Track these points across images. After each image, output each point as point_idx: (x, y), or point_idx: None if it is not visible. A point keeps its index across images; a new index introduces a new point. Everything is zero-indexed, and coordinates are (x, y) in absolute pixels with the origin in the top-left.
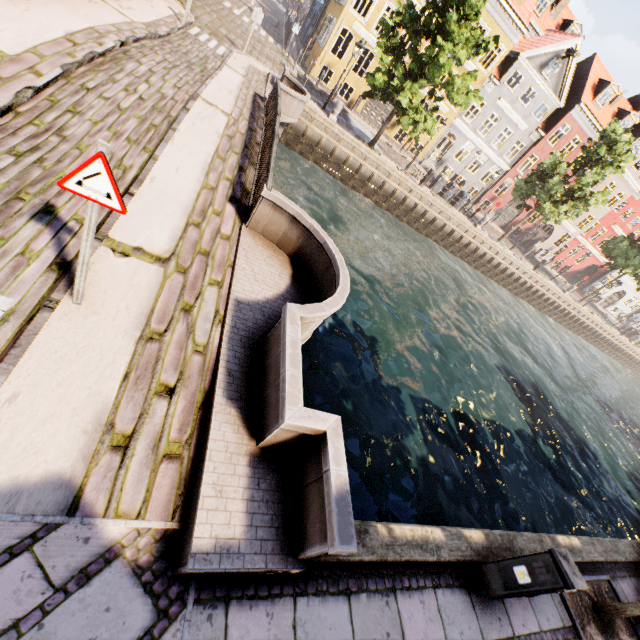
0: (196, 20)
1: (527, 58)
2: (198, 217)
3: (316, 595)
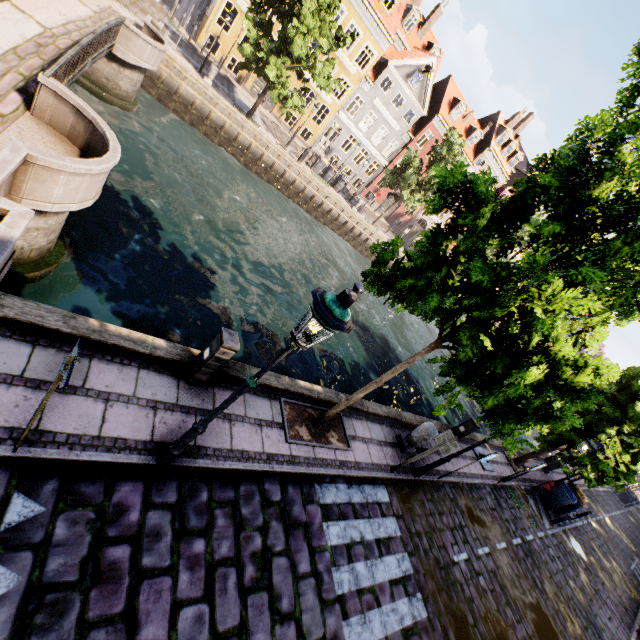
0: None
1: (396, 67)
2: None
3: None
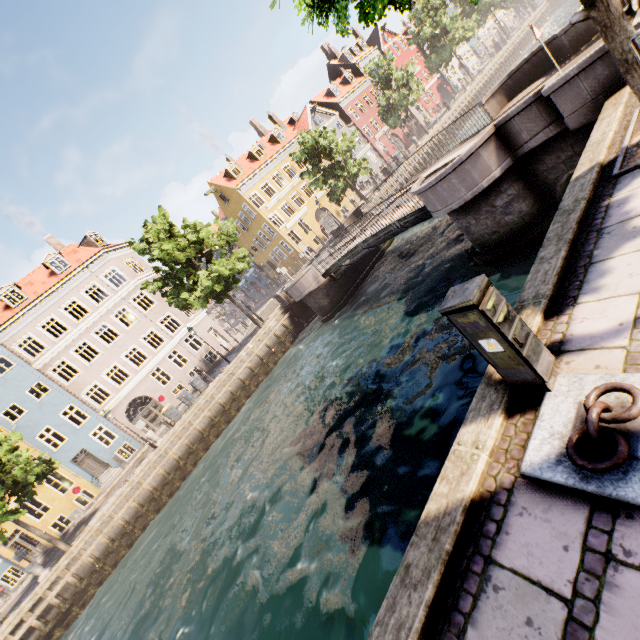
0: None
1: None
2: None
3: None
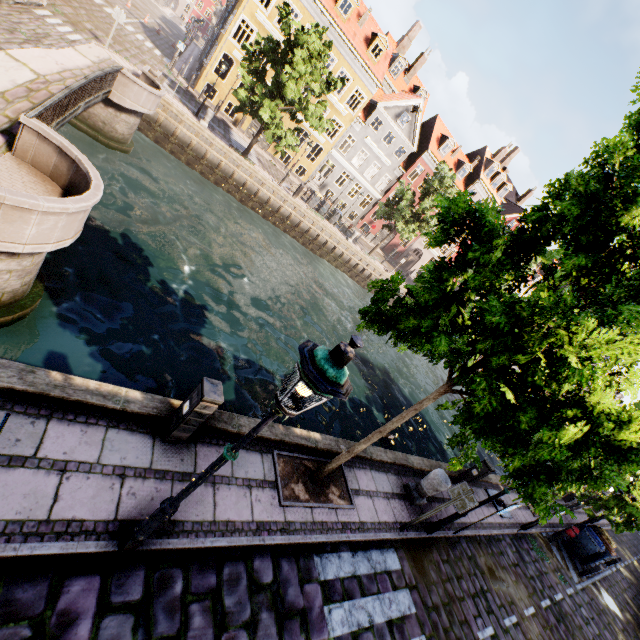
0: (51, 6)
1: (385, 108)
2: None
3: None
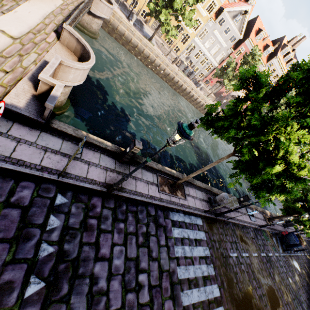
0: None
1: (227, 12)
2: (36, 31)
3: (50, 134)
